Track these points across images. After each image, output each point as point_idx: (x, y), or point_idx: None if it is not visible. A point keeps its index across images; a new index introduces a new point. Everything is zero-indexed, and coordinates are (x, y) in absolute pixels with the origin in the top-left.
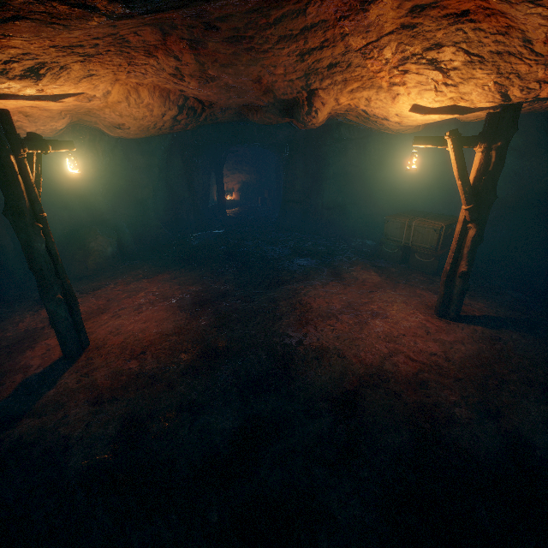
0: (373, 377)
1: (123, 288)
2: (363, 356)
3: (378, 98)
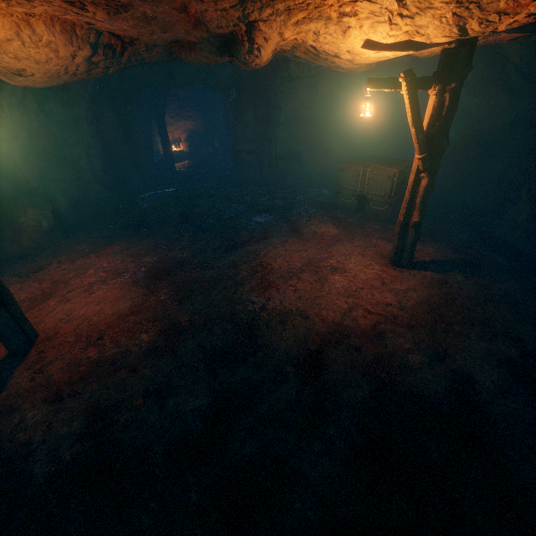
0: (335, 334)
1: (69, 266)
2: (325, 315)
3: (327, 31)
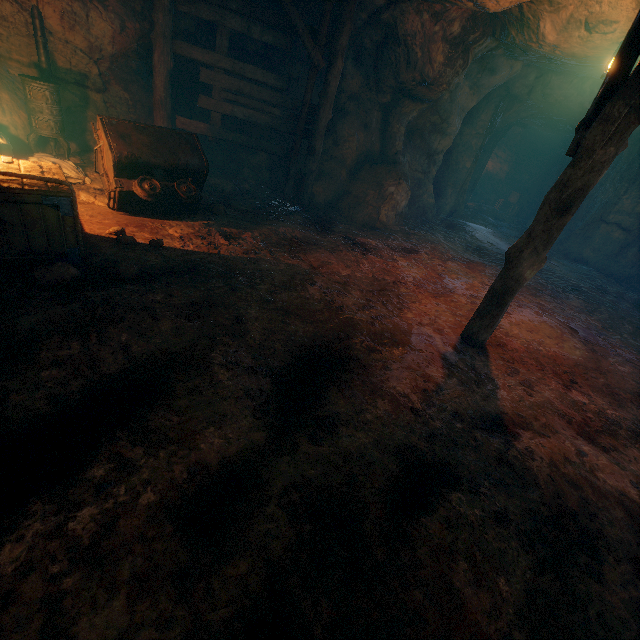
0: None
1: (442, 264)
2: None
3: None
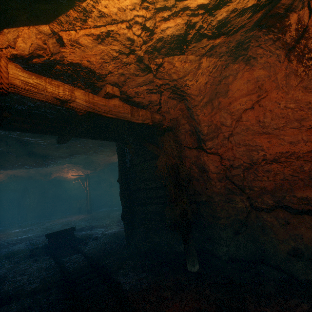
0: (74, 221)
1: None
2: (71, 220)
3: (65, 174)
